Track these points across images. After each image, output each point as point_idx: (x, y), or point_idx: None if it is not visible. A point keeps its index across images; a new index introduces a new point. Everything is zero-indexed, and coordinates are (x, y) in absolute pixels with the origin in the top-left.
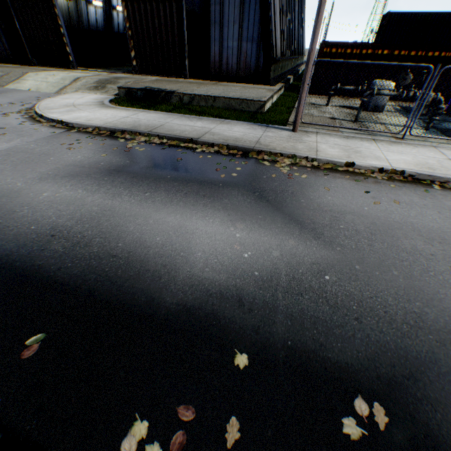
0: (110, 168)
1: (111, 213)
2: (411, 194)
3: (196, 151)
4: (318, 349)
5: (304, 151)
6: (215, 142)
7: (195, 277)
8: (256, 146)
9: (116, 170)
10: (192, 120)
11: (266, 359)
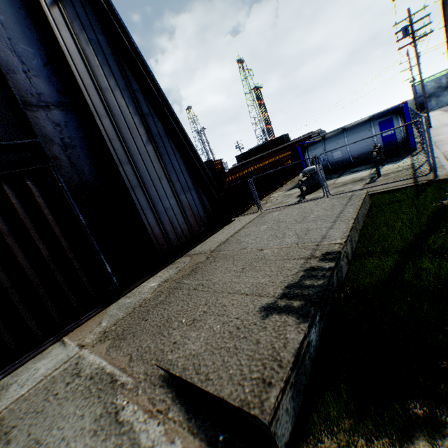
0: None
1: None
2: None
3: None
4: None
5: None
6: None
7: None
8: None
9: None
10: None
11: None
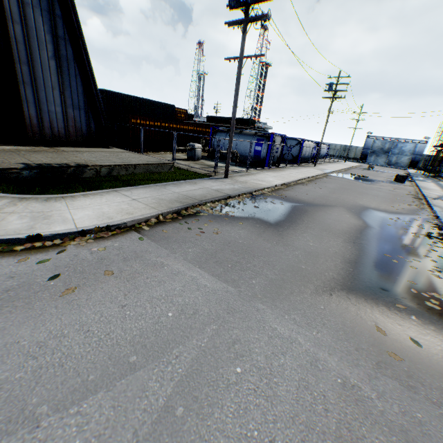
0: (267, 224)
1: (328, 230)
2: (298, 189)
3: (242, 202)
4: (379, 218)
5: (261, 185)
6: (240, 193)
7: (363, 224)
8: (251, 189)
9: (271, 223)
10: (175, 186)
11: (386, 223)
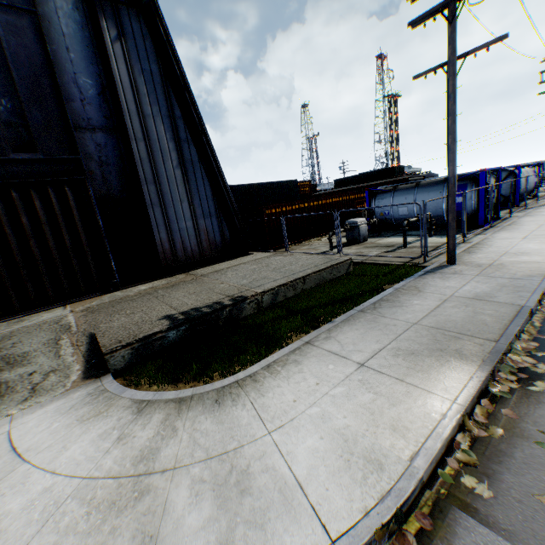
0: None
1: None
2: None
3: None
4: None
5: (541, 265)
6: (537, 296)
7: None
8: (540, 280)
9: None
10: (394, 305)
11: None
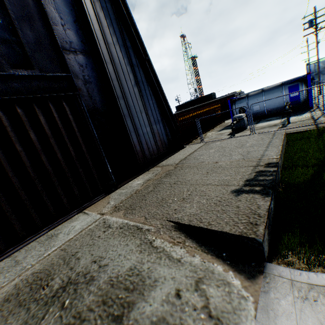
0: None
1: None
2: None
3: None
4: None
5: None
6: None
7: None
8: None
9: None
10: None
11: None
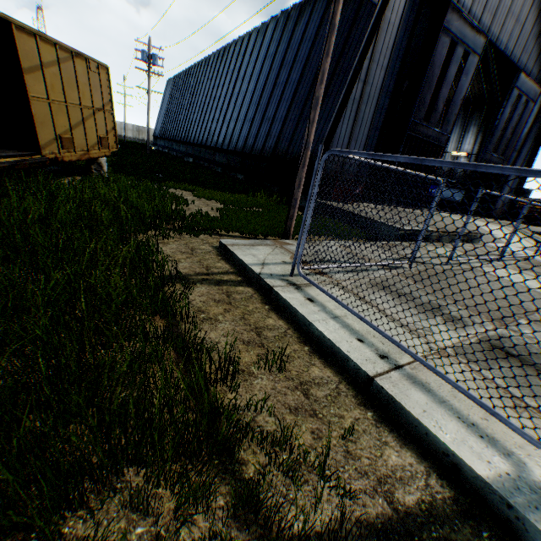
0: None
1: None
2: None
3: None
4: None
5: None
6: None
7: None
8: None
9: None
10: None
11: None
